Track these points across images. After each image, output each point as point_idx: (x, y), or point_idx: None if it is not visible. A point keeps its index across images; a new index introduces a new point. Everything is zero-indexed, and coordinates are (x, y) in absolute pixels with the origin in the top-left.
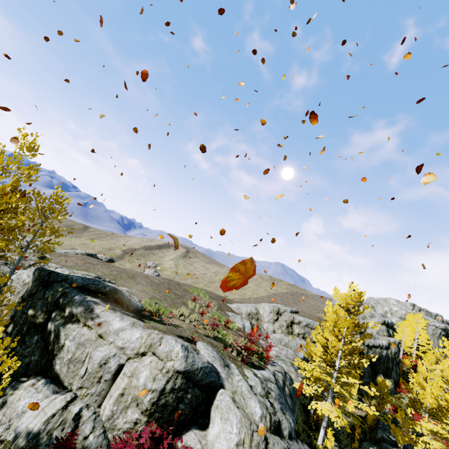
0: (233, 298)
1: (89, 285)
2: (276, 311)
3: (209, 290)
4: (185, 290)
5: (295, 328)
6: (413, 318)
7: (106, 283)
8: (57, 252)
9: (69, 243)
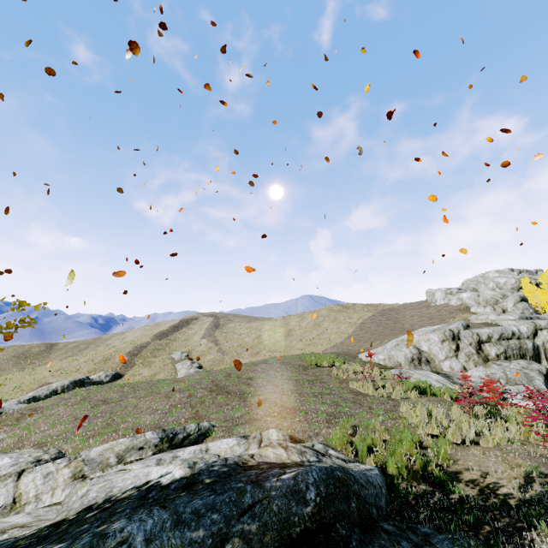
0: (321, 351)
1: (229, 533)
2: (449, 336)
3: (279, 354)
4: (302, 366)
5: (488, 350)
6: (541, 279)
7: (243, 460)
8: (8, 413)
9: (33, 379)
